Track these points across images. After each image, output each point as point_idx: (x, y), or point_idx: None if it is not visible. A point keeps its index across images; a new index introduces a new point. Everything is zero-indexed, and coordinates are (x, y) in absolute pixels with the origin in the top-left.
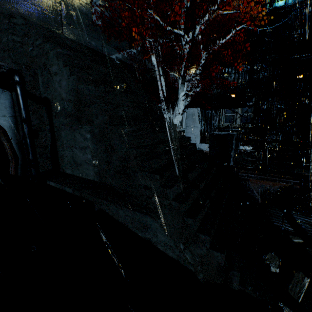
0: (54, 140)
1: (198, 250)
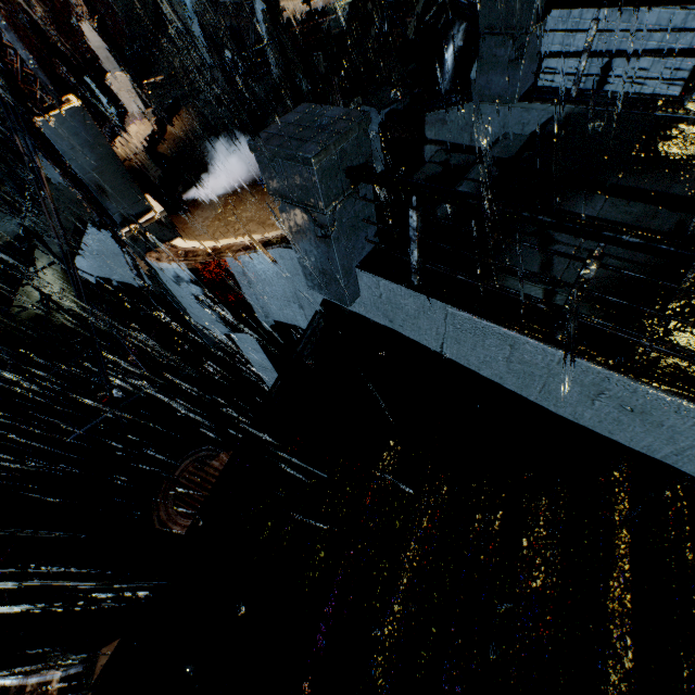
0: None
1: None
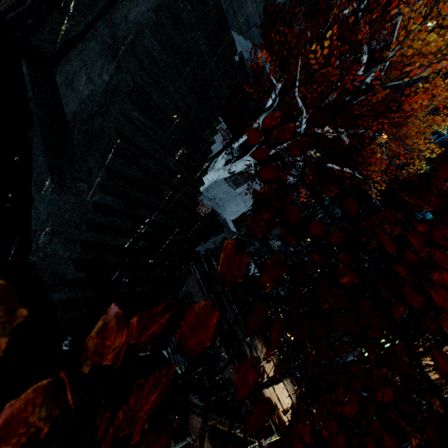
0: (80, 37)
1: (60, 248)
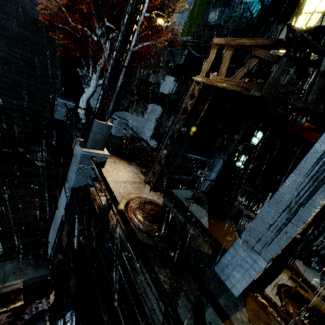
0: None
1: None
